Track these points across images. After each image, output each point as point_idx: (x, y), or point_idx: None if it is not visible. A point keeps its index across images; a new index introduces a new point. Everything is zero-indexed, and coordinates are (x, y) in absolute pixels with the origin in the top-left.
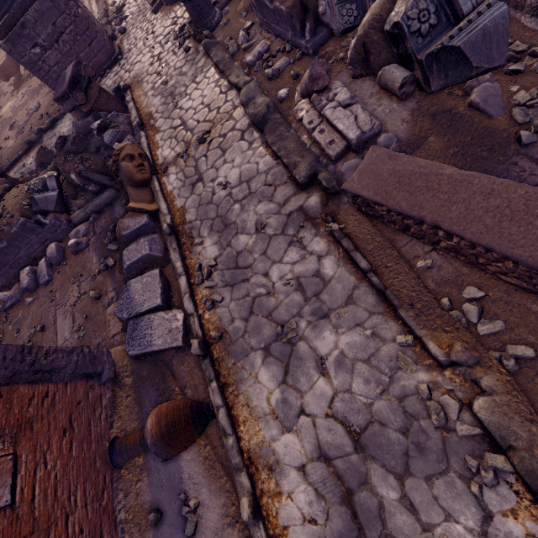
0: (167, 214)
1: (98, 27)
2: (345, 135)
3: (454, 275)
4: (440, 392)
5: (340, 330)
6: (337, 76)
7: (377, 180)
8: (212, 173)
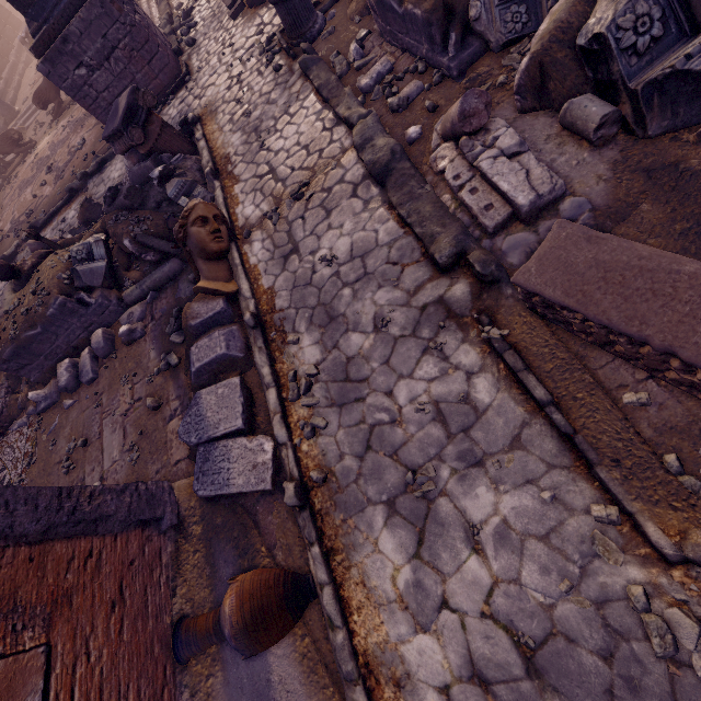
0: (250, 298)
1: (160, 38)
2: (512, 199)
3: (685, 420)
4: (663, 601)
5: (501, 487)
6: (495, 110)
7: (567, 273)
8: (311, 242)
